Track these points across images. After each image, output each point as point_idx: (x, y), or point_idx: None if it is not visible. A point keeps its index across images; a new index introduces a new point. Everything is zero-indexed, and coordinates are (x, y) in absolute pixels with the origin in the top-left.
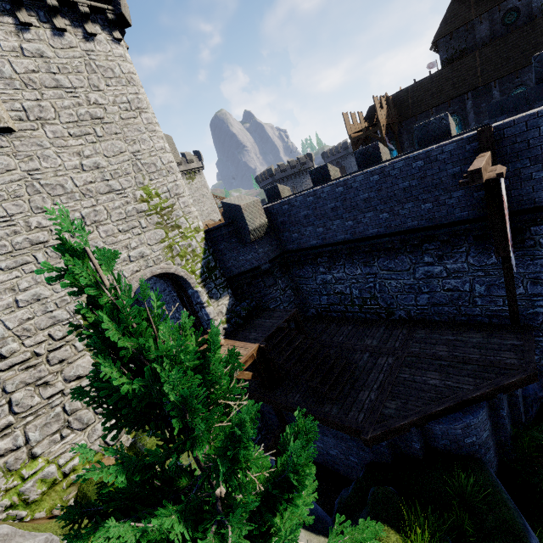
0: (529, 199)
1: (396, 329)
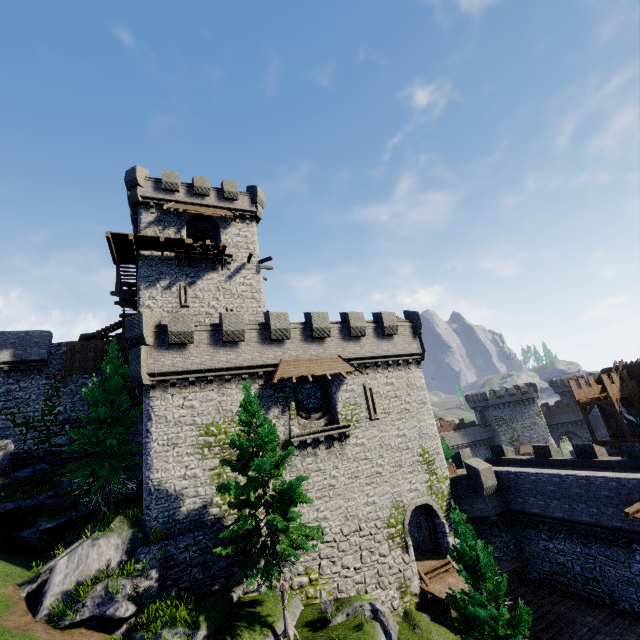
0: None
1: (619, 618)
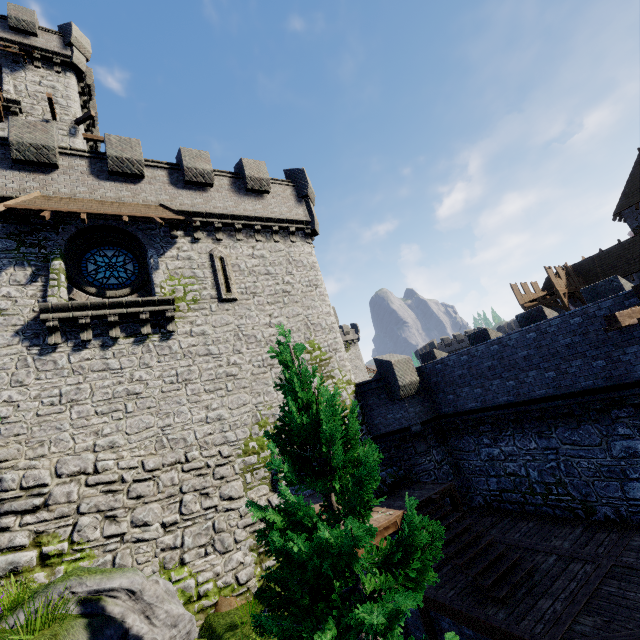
0: None
1: (600, 532)
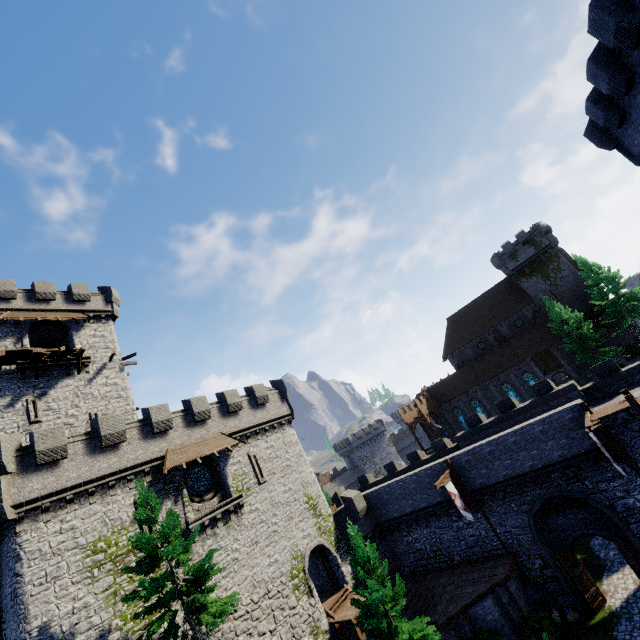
0: (473, 486)
1: (456, 569)
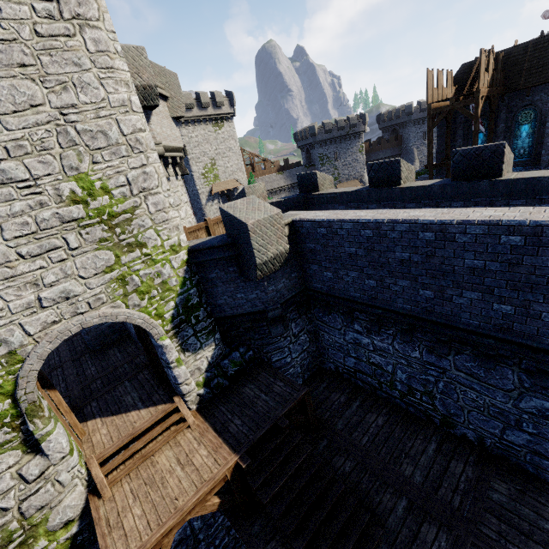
0: None
1: (455, 460)
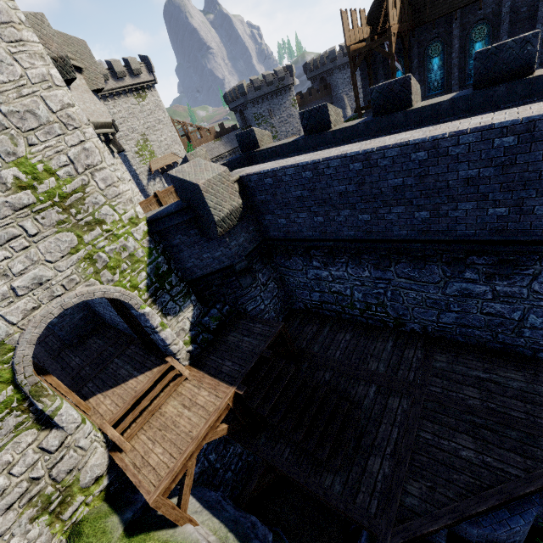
0: None
1: (408, 349)
